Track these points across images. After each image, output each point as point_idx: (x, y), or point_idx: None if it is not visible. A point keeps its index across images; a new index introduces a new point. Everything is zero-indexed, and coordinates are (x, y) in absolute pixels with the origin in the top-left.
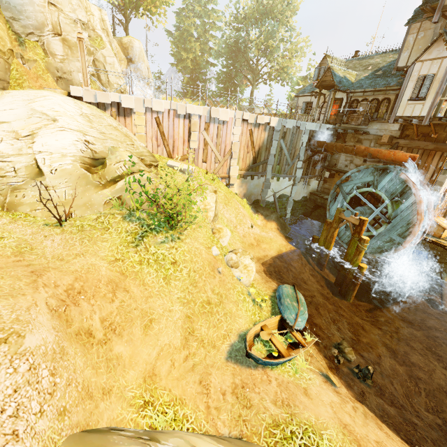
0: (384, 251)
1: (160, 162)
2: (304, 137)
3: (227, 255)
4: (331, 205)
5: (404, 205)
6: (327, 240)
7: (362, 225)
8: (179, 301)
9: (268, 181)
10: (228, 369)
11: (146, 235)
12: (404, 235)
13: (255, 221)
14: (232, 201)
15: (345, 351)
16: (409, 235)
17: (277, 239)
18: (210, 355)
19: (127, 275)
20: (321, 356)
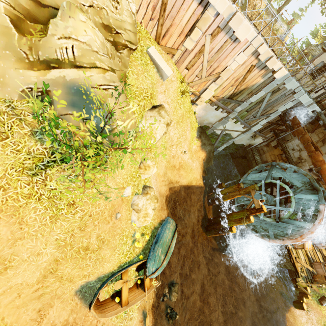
0: (255, 230)
1: (142, 42)
2: (289, 104)
3: (136, 198)
4: (253, 172)
5: (298, 223)
6: (228, 194)
7: (258, 211)
8: (56, 243)
9: (227, 119)
10: (71, 304)
11: (52, 165)
12: (277, 237)
13: (191, 145)
14: (185, 122)
15: (172, 293)
16: (279, 240)
17: (196, 172)
18: (63, 287)
19: (2, 209)
20: (154, 294)
